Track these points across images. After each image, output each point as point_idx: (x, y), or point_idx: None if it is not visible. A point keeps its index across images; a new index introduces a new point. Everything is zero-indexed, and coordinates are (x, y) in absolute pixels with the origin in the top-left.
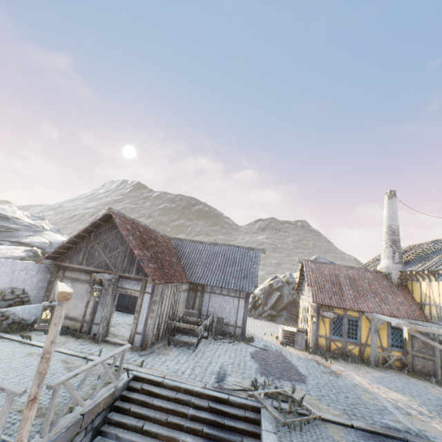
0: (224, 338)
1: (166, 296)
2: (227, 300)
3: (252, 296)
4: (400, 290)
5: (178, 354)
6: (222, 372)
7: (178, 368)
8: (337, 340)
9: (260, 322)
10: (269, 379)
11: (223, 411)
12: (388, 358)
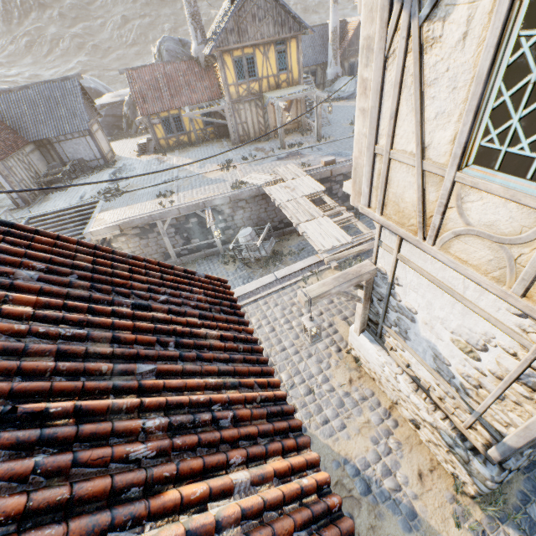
0: (92, 172)
1: (15, 167)
2: (77, 143)
3: (123, 116)
4: (207, 74)
5: (55, 198)
6: (84, 194)
7: (56, 204)
8: (172, 137)
9: (134, 142)
10: (113, 185)
11: (83, 210)
12: (206, 135)
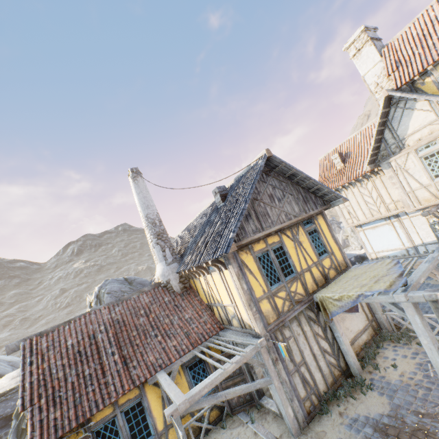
0: None
1: None
2: None
3: (14, 414)
4: (186, 298)
5: None
6: None
7: None
8: None
9: None
10: None
11: None
12: (202, 419)
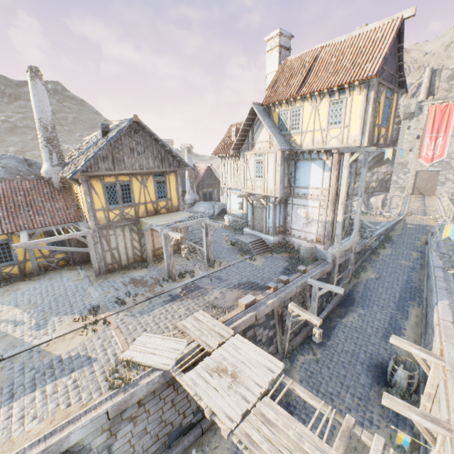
0: None
1: None
2: None
3: None
4: (62, 194)
5: None
6: None
7: None
8: None
9: None
10: None
11: None
12: (53, 263)
